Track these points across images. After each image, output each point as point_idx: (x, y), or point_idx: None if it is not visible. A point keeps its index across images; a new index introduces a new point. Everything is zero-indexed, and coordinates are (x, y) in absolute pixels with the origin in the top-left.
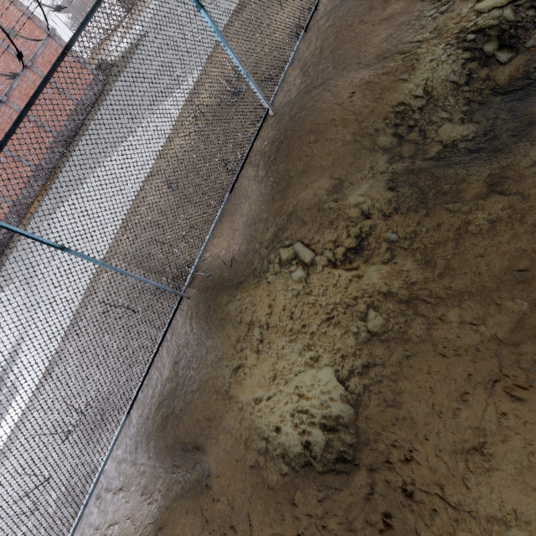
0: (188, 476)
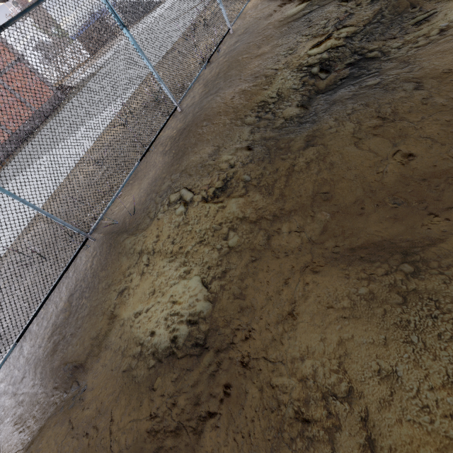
0: (66, 396)
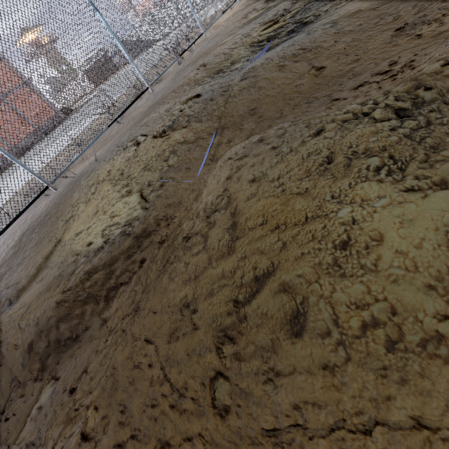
0: None
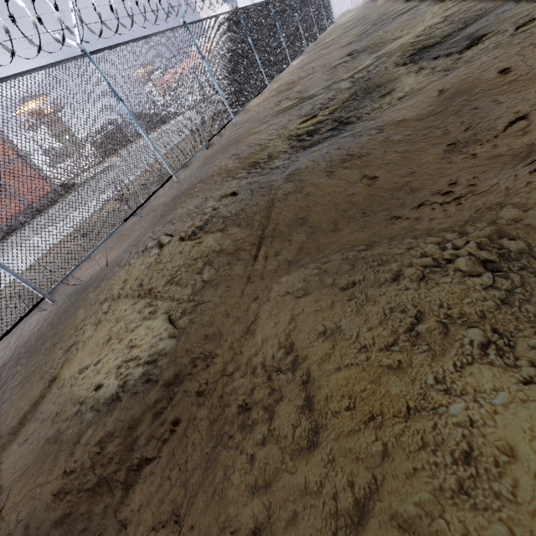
0: None
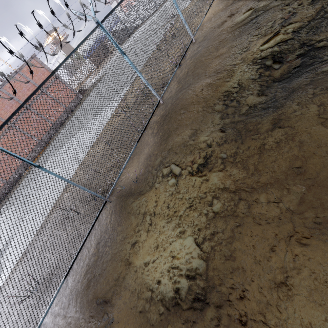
0: (99, 324)
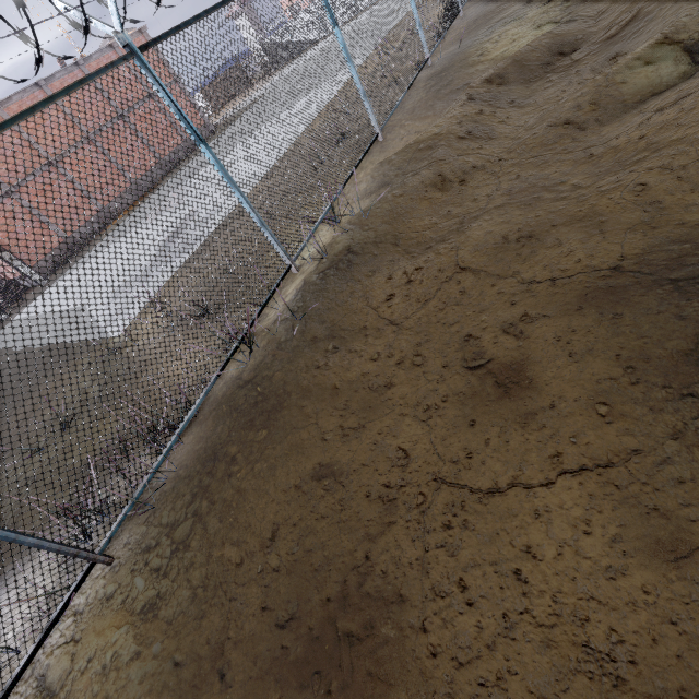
0: None
